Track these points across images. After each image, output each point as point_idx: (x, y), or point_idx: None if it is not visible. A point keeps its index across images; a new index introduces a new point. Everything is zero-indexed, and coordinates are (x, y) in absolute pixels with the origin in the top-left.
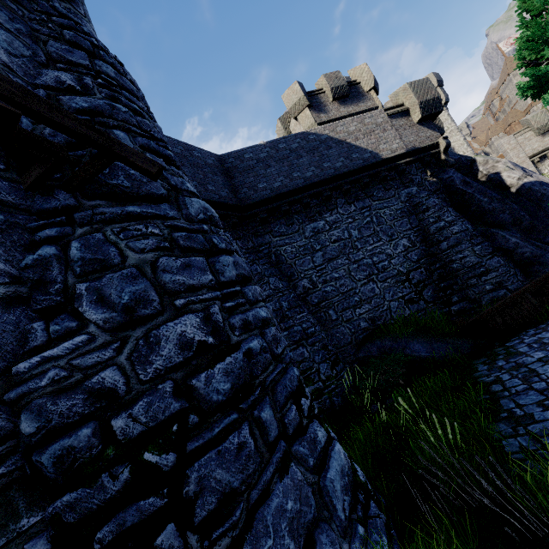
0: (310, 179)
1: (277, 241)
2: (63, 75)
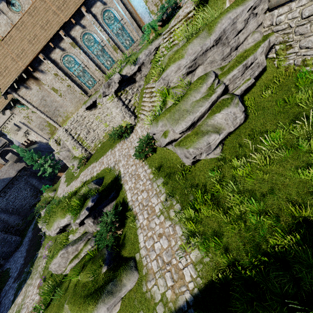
0: None
1: None
2: None
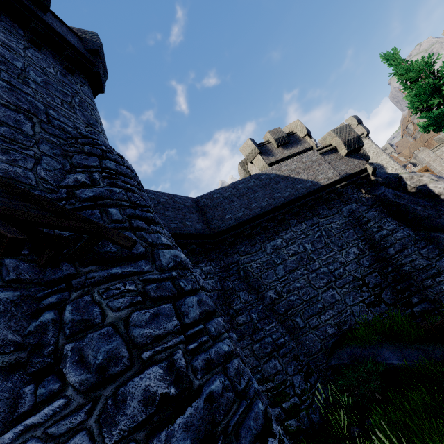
0: (265, 208)
1: (244, 259)
2: (79, 176)
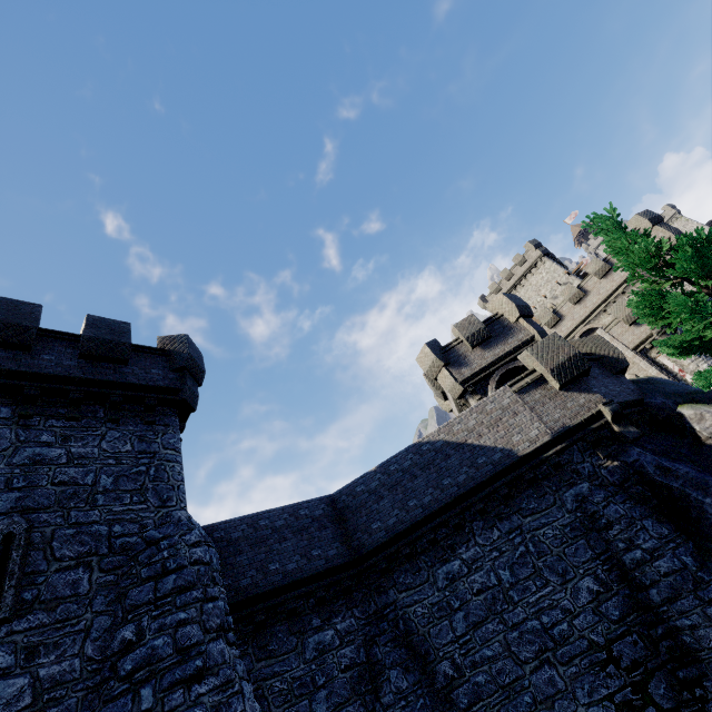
0: (429, 506)
1: (404, 598)
2: (127, 631)
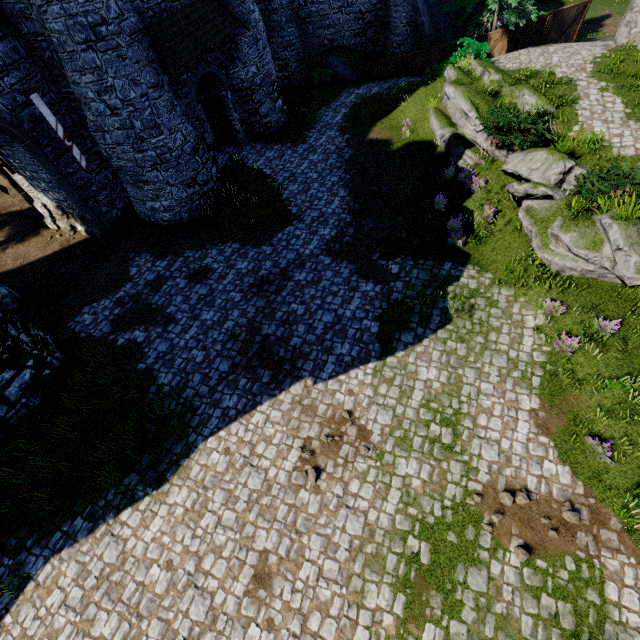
0: None
1: None
2: None
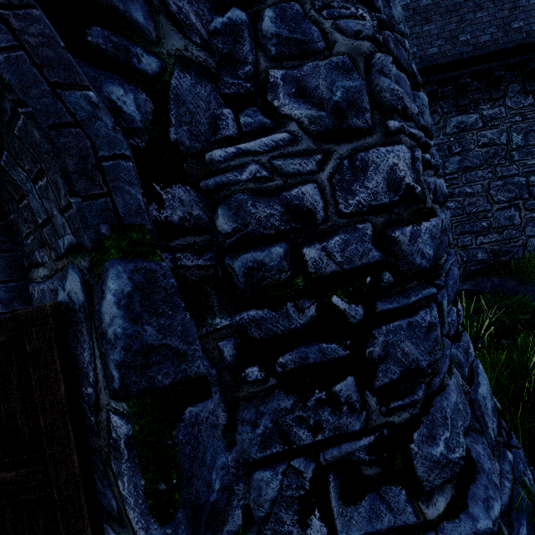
0: (482, 47)
1: None
2: None
